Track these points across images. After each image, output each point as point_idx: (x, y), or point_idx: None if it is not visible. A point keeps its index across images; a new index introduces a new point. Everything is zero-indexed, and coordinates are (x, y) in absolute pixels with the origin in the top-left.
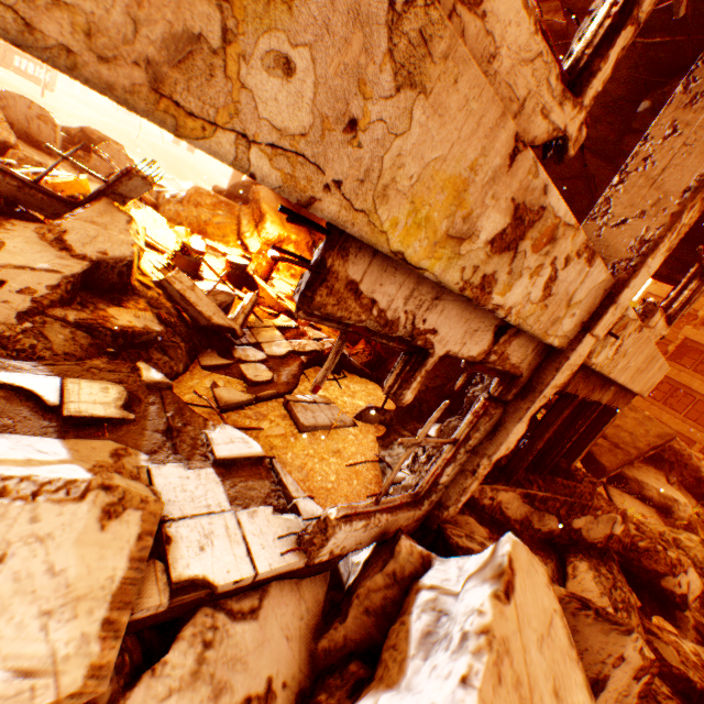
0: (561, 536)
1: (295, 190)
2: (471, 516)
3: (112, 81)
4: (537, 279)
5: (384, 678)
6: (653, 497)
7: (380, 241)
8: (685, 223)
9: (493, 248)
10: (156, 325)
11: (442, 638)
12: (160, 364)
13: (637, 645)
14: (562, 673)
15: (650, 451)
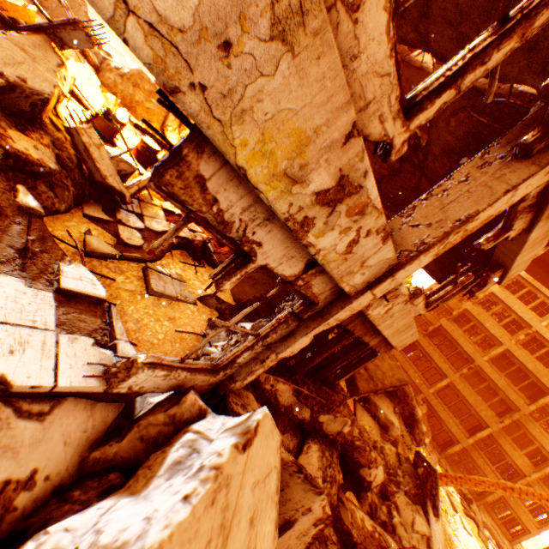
0: (309, 424)
1: (163, 74)
2: (252, 393)
3: None
4: (344, 237)
5: (131, 487)
6: (381, 418)
7: (229, 152)
8: (451, 242)
9: (318, 199)
10: (52, 162)
11: (187, 467)
12: (43, 196)
13: (323, 503)
14: (262, 509)
15: (390, 388)
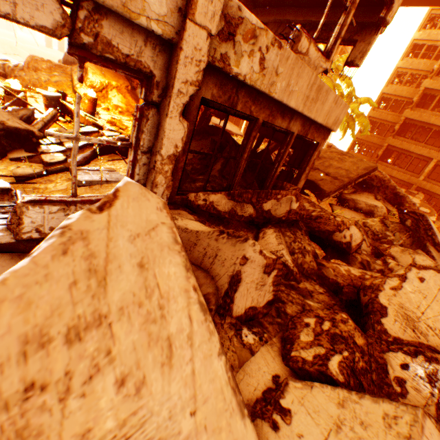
0: (258, 217)
1: None
2: (185, 211)
3: None
4: None
5: None
6: (363, 208)
7: None
8: None
9: None
10: None
11: None
12: None
13: (257, 249)
14: (156, 256)
15: (359, 179)
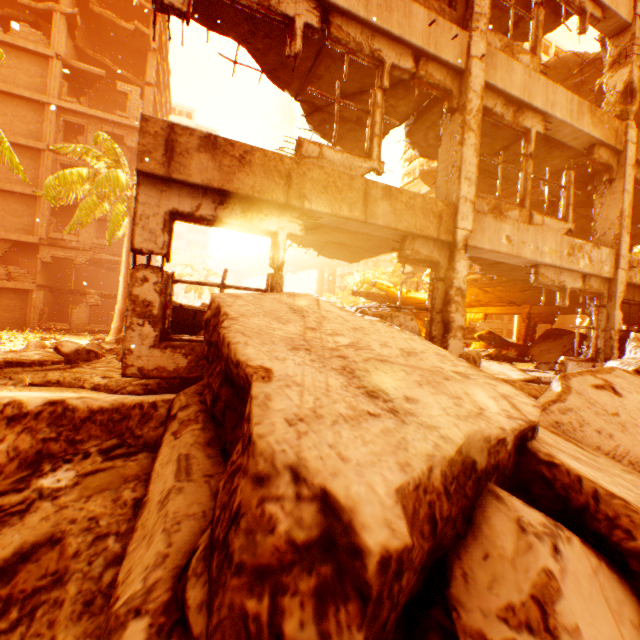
0: None
1: (533, 260)
2: None
3: (517, 256)
4: (584, 259)
5: None
6: None
7: (546, 263)
8: (626, 224)
9: (567, 256)
10: None
11: None
12: None
13: None
14: None
15: None
